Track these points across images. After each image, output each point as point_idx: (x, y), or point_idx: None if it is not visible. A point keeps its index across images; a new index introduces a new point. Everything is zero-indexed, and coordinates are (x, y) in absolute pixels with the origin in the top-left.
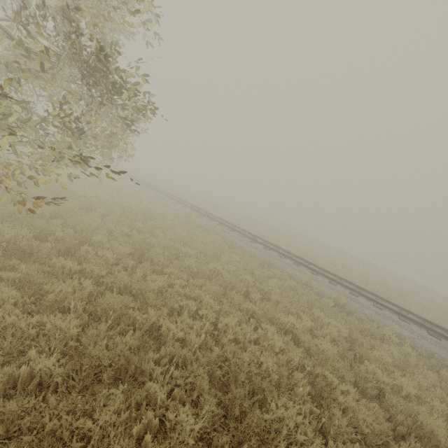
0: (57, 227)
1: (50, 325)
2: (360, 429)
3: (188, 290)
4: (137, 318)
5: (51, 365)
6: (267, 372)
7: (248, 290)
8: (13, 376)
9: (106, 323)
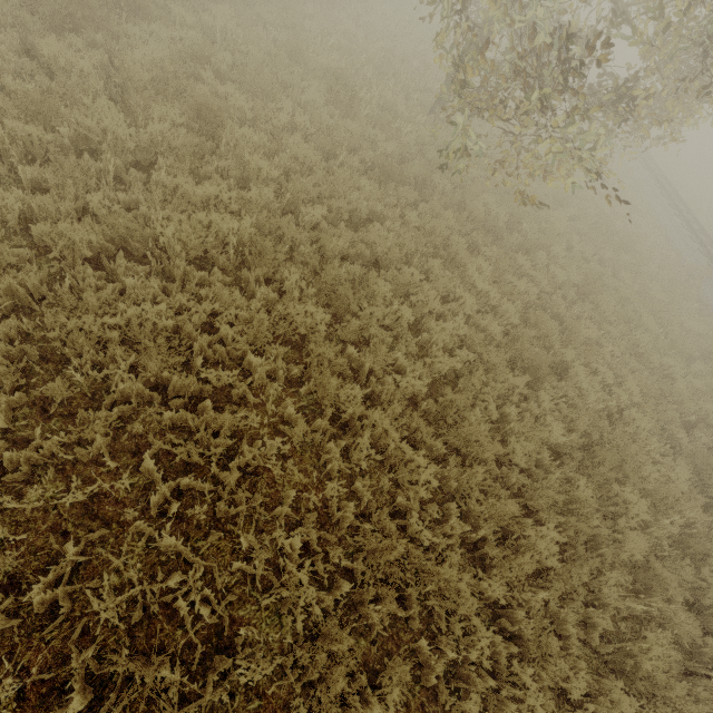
0: (527, 218)
1: (505, 307)
2: (699, 598)
3: (616, 362)
4: (554, 347)
5: (498, 331)
6: (643, 478)
7: (697, 425)
8: (476, 322)
9: (536, 332)
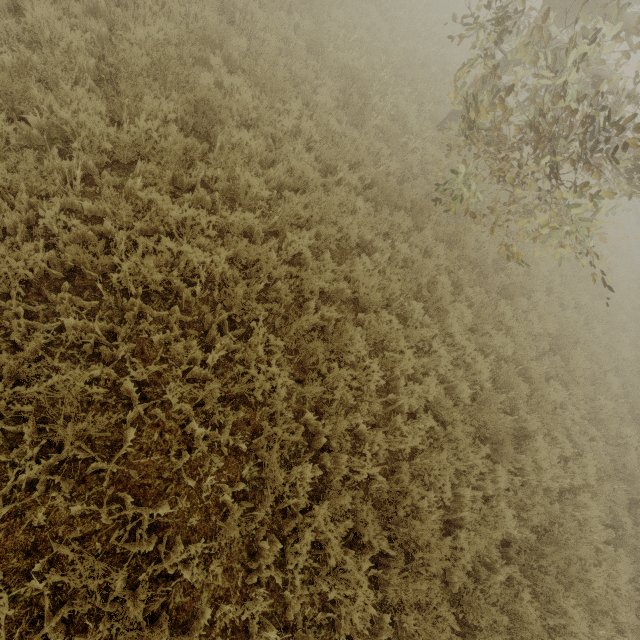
0: None
1: (479, 366)
2: None
3: (576, 429)
4: (519, 411)
5: (468, 394)
6: (586, 581)
7: None
8: (446, 377)
9: (506, 398)
